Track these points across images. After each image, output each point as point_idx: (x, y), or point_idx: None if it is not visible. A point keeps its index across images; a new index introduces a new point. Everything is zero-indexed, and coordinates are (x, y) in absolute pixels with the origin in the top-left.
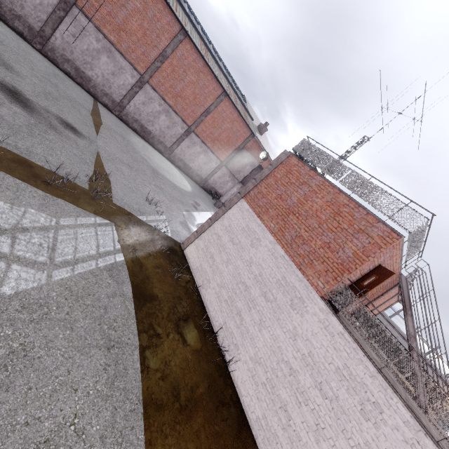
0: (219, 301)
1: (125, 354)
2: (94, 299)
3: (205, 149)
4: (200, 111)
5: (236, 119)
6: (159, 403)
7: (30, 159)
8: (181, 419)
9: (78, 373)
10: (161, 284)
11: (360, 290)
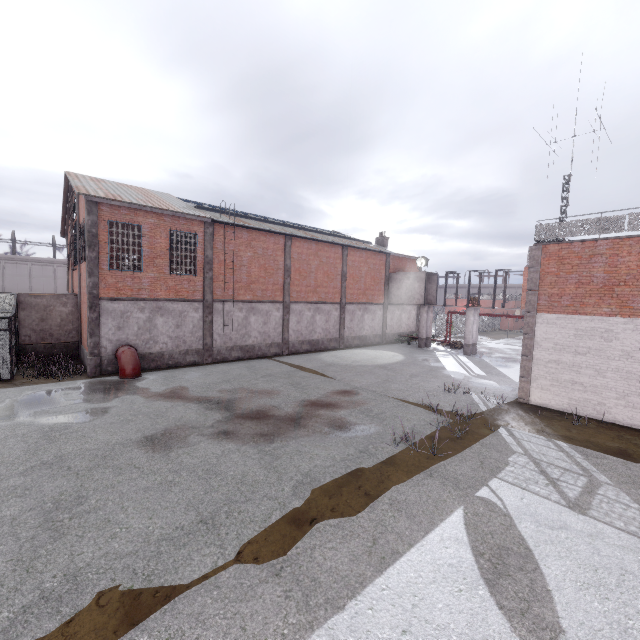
0: (639, 409)
1: None
2: (636, 477)
3: (364, 307)
4: (338, 282)
5: (367, 257)
6: None
7: (425, 433)
8: None
9: None
10: (597, 437)
11: None
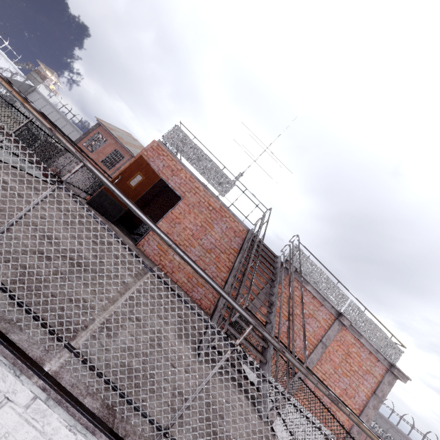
0: None
1: None
2: None
3: None
4: None
5: None
6: None
7: None
8: None
9: None
10: None
11: (122, 185)
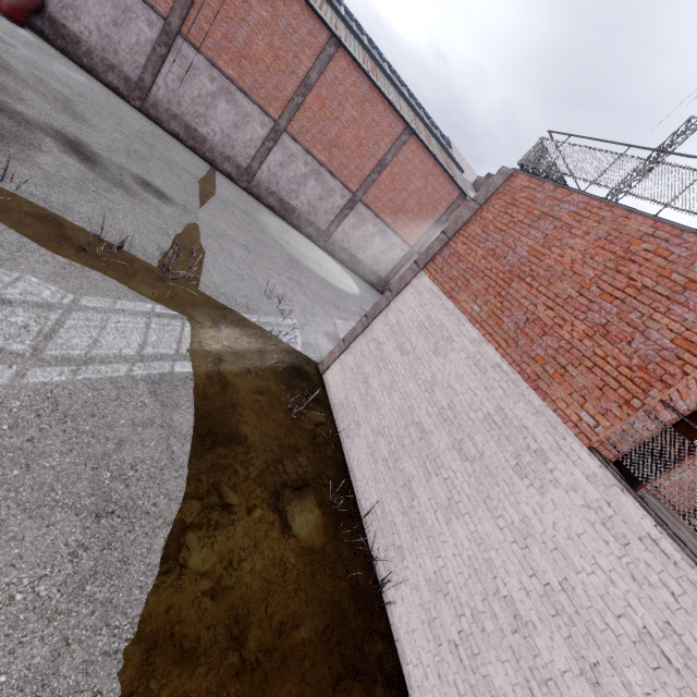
0: (374, 460)
1: (134, 532)
2: (100, 425)
3: (383, 227)
4: (369, 166)
5: (432, 172)
6: (188, 646)
7: (64, 217)
8: (234, 694)
9: (3, 553)
10: (260, 420)
11: None
